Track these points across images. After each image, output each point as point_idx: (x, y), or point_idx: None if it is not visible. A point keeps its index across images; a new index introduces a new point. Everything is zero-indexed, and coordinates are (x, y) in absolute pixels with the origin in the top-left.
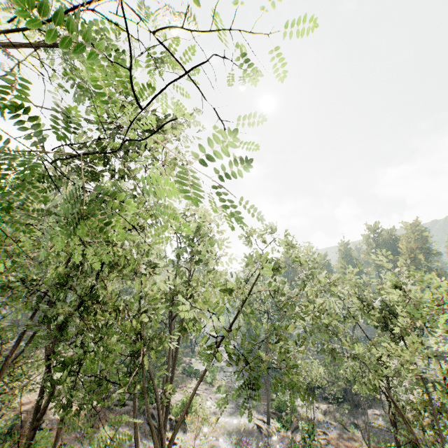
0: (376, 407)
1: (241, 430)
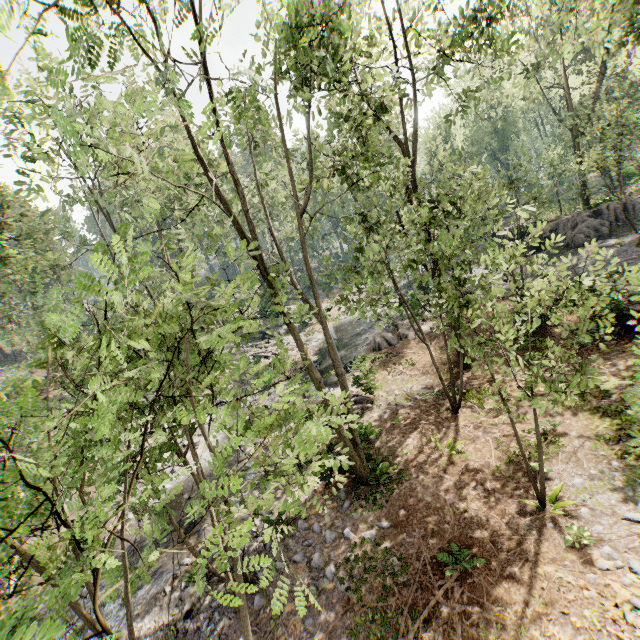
0: (620, 234)
1: (354, 321)
